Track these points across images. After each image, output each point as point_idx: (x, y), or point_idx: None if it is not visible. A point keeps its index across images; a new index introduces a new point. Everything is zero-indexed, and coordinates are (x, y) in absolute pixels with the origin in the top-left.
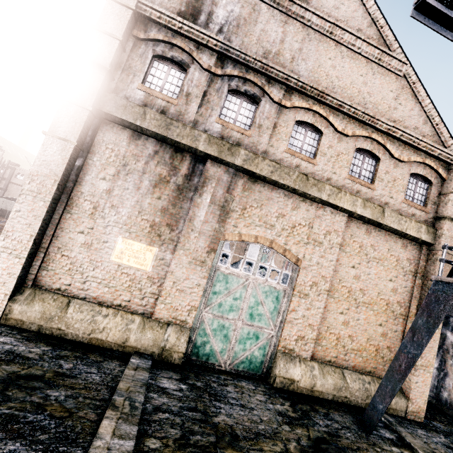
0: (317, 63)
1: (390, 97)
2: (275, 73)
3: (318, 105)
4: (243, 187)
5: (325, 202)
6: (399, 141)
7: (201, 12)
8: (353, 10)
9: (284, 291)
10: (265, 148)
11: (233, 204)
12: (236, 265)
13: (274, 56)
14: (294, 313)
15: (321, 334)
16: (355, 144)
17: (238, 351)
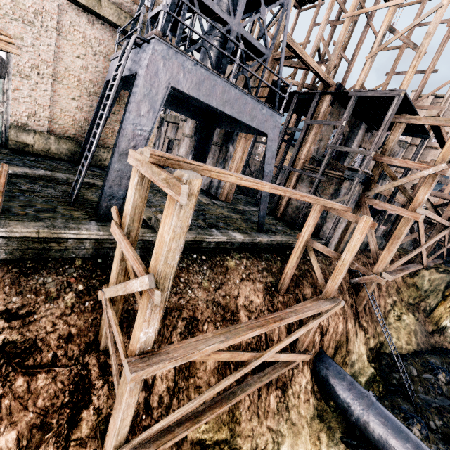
0: None
1: None
2: None
3: None
4: None
5: None
6: None
7: None
8: None
9: None
10: None
11: None
12: None
13: None
14: (18, 92)
15: (56, 115)
16: None
17: None
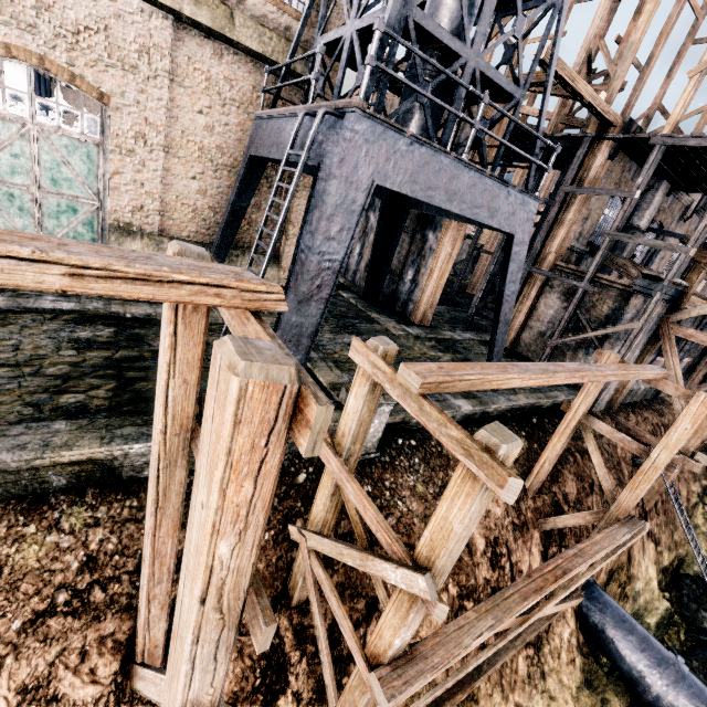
0: None
1: None
2: None
3: None
4: None
5: None
6: None
7: None
8: None
9: (98, 146)
10: None
11: None
12: None
13: None
14: (119, 177)
15: (170, 205)
16: None
17: (52, 228)
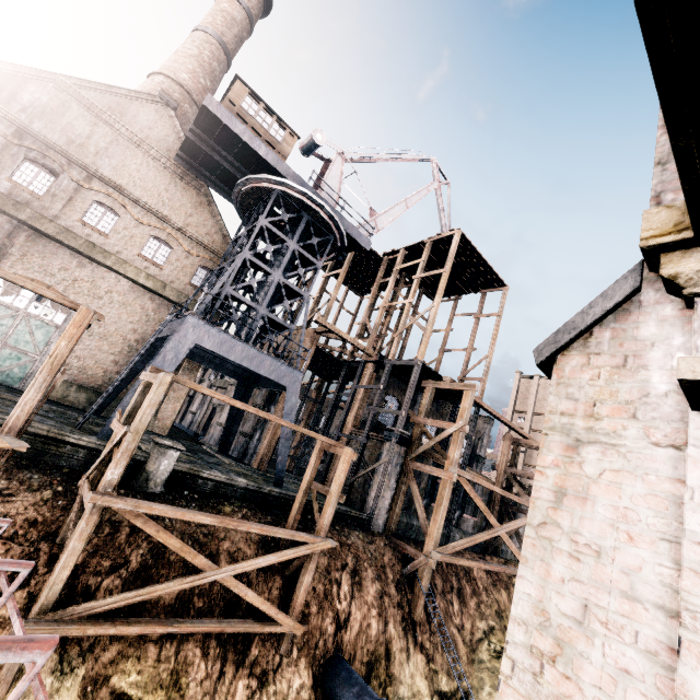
0: (122, 163)
1: (188, 206)
2: (75, 160)
3: (118, 195)
4: (26, 239)
5: (110, 267)
6: (192, 240)
7: (4, 90)
8: (166, 135)
9: (58, 328)
10: (56, 214)
11: (12, 249)
12: (8, 298)
13: (79, 147)
14: None
15: (89, 366)
16: (151, 233)
17: None
